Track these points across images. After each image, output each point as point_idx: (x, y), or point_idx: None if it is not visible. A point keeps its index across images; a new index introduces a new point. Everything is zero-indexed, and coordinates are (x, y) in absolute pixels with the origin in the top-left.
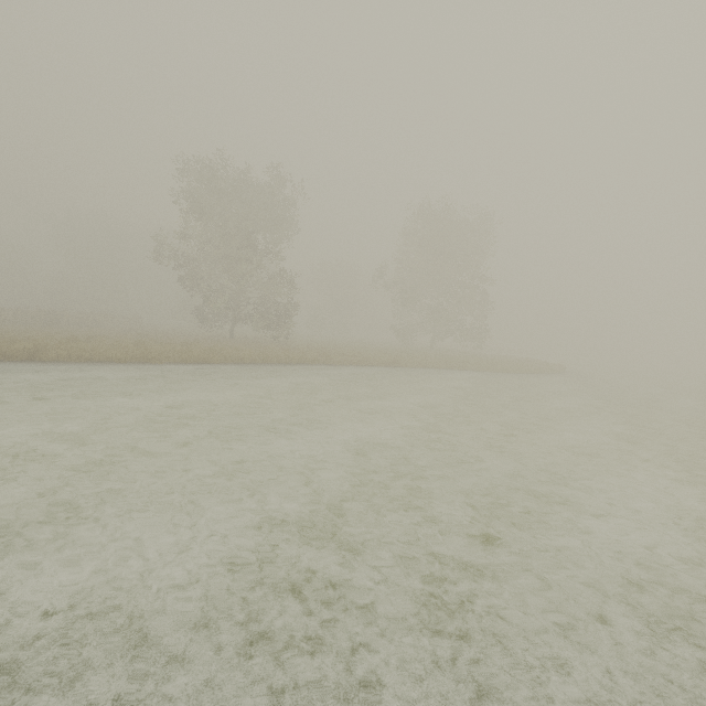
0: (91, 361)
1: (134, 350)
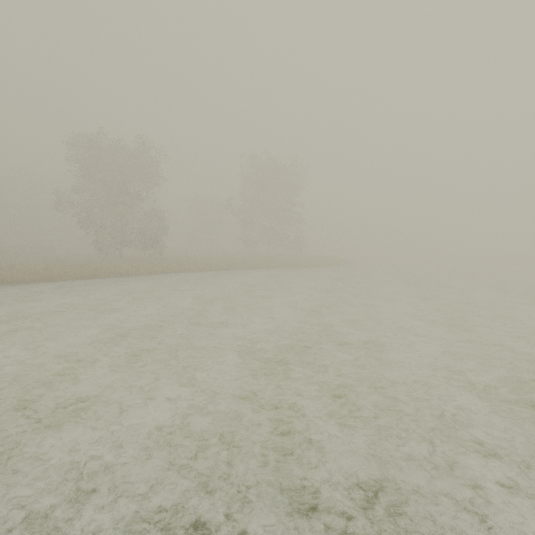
0: (11, 283)
1: (42, 273)
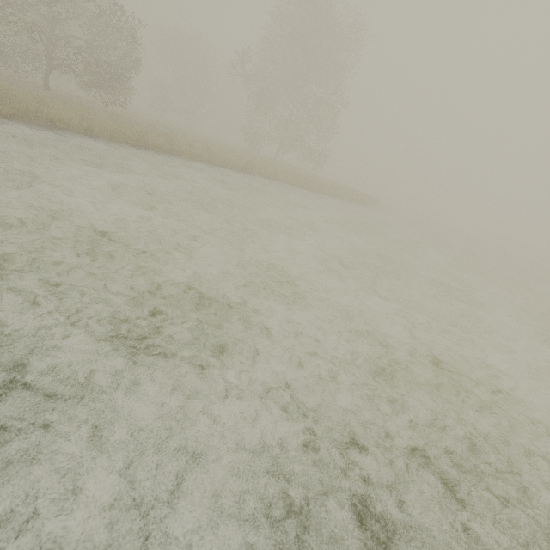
0: None
1: None
